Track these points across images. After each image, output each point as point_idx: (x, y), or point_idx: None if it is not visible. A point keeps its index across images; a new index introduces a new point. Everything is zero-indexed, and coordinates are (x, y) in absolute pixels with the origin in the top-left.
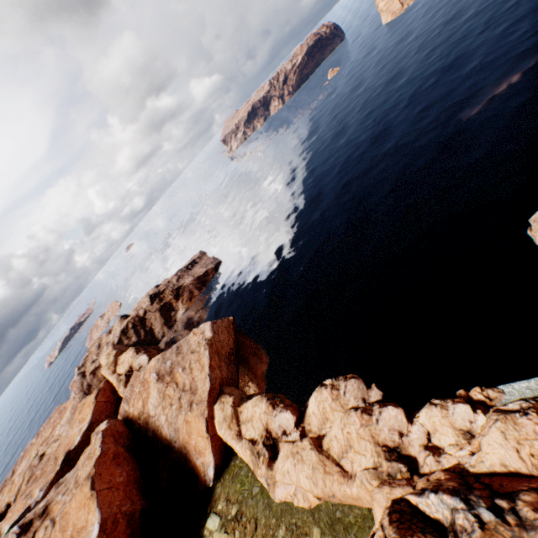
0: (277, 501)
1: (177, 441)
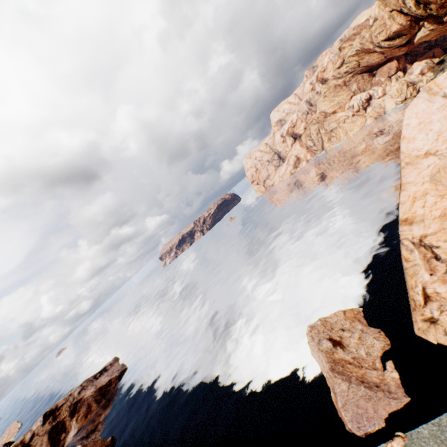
0: None
1: None
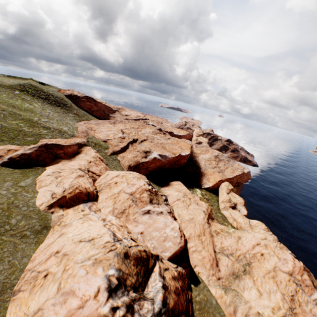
0: (221, 212)
1: (203, 171)
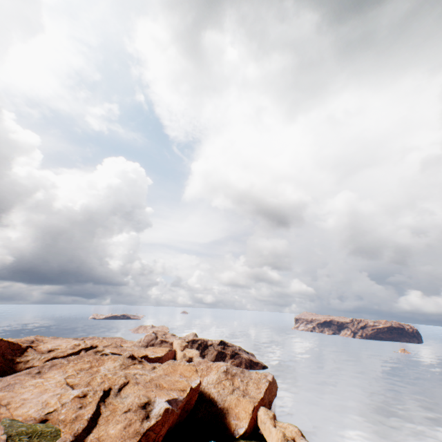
0: None
1: (221, 404)
